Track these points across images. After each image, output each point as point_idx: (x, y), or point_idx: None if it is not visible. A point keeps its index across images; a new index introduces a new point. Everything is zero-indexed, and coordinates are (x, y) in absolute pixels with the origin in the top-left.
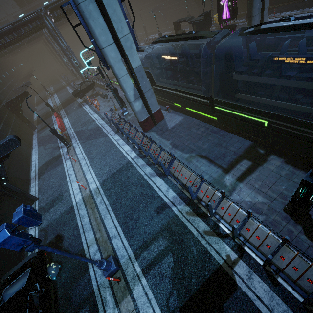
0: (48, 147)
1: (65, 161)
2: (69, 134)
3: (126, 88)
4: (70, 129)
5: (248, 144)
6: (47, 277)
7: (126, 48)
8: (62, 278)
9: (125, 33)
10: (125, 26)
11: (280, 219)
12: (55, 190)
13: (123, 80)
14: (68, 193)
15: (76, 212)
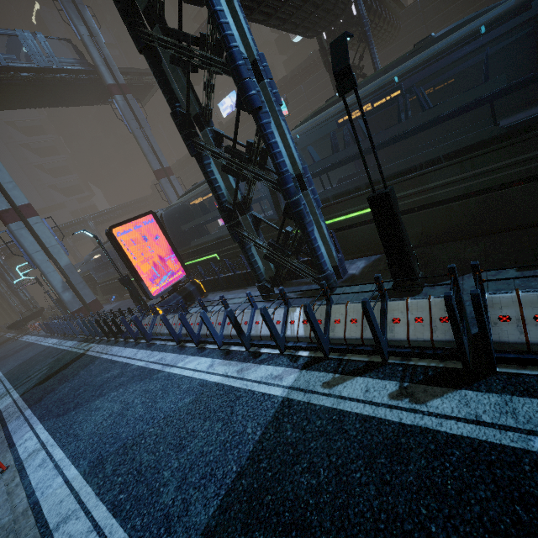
0: None
1: None
2: None
3: (54, 282)
4: None
5: None
6: None
7: (55, 253)
8: None
9: (54, 244)
10: (53, 240)
11: None
12: None
13: (50, 275)
14: None
15: None
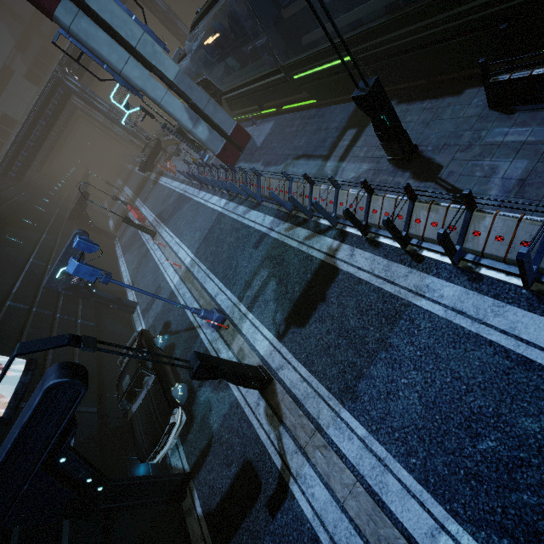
0: (133, 249)
1: (155, 253)
2: (152, 222)
3: (175, 113)
4: (150, 216)
5: (353, 107)
6: (155, 345)
7: (149, 55)
8: (178, 354)
9: (139, 35)
10: (134, 26)
11: (386, 177)
12: (153, 286)
13: (166, 103)
14: (165, 281)
15: (177, 295)
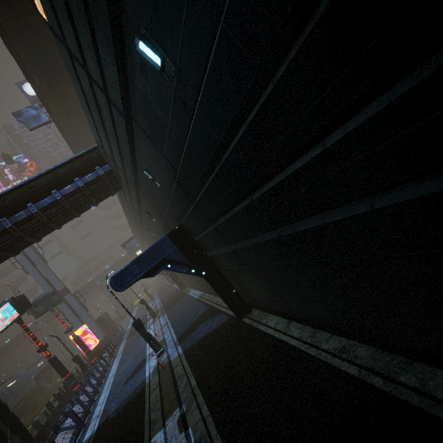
0: None
1: None
2: None
3: None
4: None
5: None
6: None
7: None
8: None
9: None
10: None
11: None
12: None
13: None
14: None
15: None
